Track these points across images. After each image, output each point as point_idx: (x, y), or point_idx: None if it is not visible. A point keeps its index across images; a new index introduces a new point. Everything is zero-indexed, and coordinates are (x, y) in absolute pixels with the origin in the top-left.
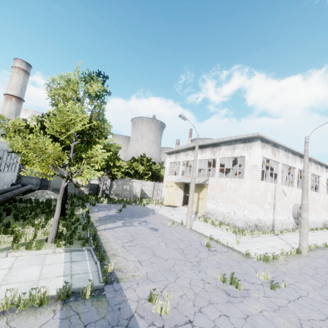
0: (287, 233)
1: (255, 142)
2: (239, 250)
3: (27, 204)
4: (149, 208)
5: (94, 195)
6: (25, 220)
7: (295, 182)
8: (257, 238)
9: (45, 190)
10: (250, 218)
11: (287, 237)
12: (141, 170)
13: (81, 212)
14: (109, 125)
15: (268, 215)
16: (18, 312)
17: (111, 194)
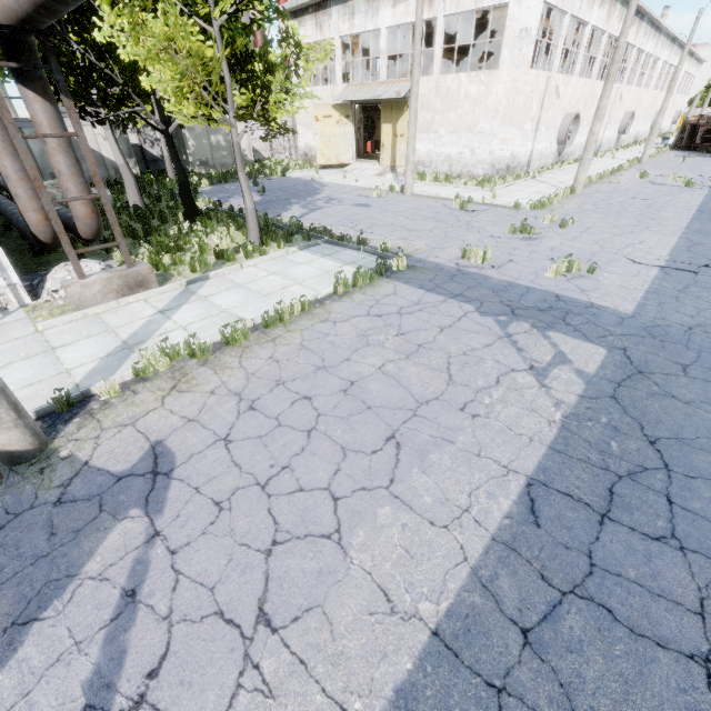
0: (546, 173)
1: None
2: (503, 205)
3: None
4: (301, 179)
5: (150, 174)
6: (148, 234)
7: (579, 62)
8: (511, 187)
9: (55, 180)
10: (502, 156)
11: (547, 178)
12: None
13: (206, 206)
14: None
15: (526, 145)
16: (359, 289)
17: (192, 164)
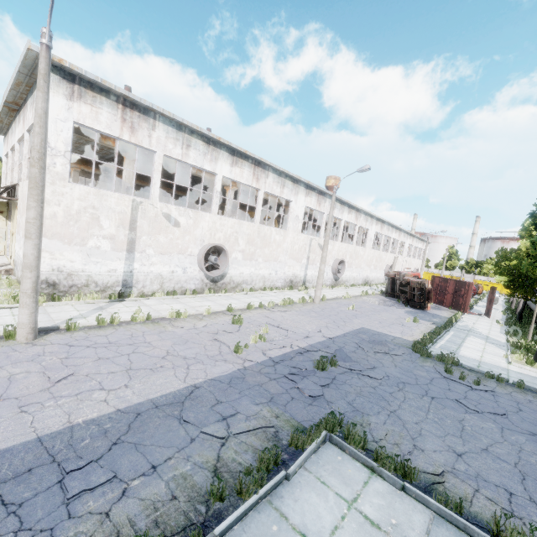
0: (161, 298)
1: None
2: None
3: None
4: None
5: None
6: None
7: (214, 202)
8: (13, 309)
9: None
10: None
11: (139, 303)
12: None
13: None
14: None
15: (105, 263)
16: None
17: None
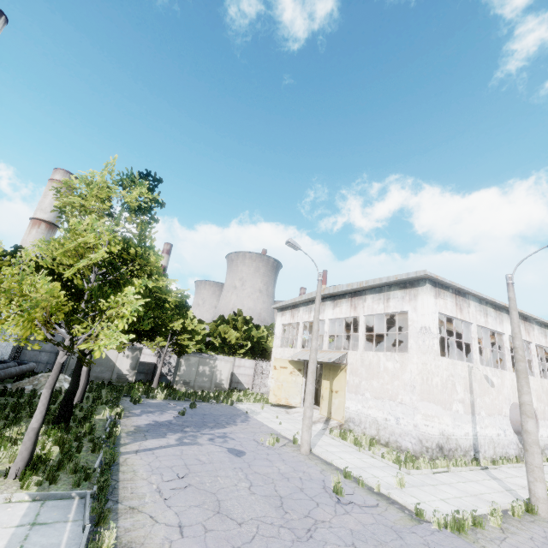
0: (507, 466)
1: (422, 287)
2: (402, 503)
3: (14, 398)
4: (241, 410)
5: (146, 383)
6: None
7: (507, 360)
8: (444, 474)
9: None
10: (428, 432)
11: (506, 473)
12: (233, 338)
13: (106, 415)
14: (159, 255)
15: (462, 426)
16: None
17: (177, 382)
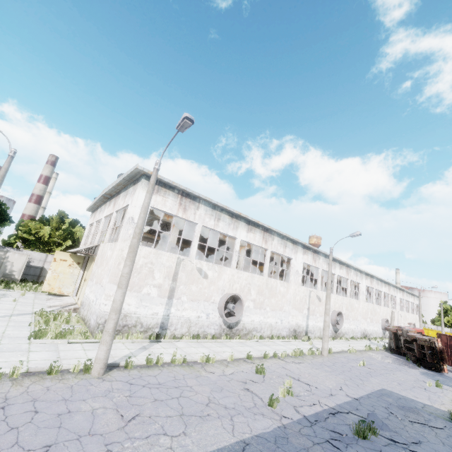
0: (188, 341)
1: (140, 182)
2: None
3: None
4: None
5: None
6: None
7: (233, 259)
8: (83, 344)
9: None
10: (102, 309)
11: (172, 345)
12: (47, 236)
13: None
14: None
15: (151, 307)
16: None
17: None
